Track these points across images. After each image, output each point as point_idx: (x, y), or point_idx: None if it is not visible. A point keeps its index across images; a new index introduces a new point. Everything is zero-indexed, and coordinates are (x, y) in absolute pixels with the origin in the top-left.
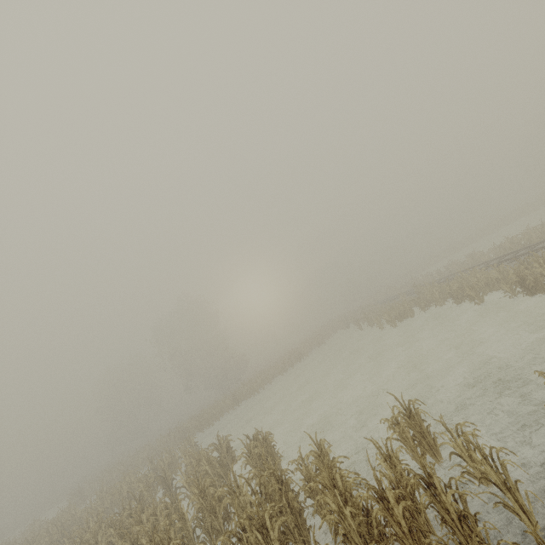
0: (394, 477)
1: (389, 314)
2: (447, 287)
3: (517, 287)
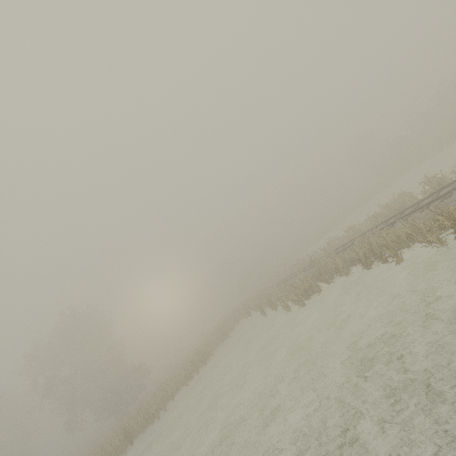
0: None
1: (296, 293)
2: (353, 253)
3: (448, 233)
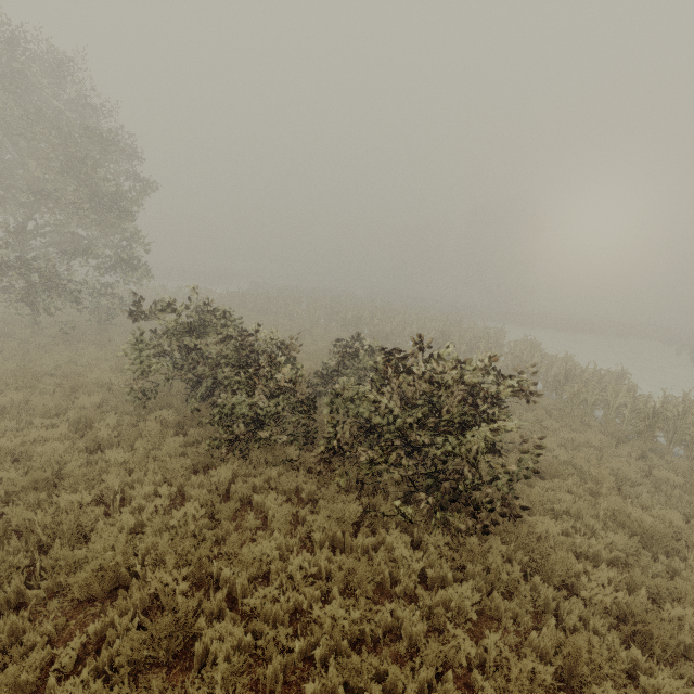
0: (591, 376)
1: None
2: None
3: None
